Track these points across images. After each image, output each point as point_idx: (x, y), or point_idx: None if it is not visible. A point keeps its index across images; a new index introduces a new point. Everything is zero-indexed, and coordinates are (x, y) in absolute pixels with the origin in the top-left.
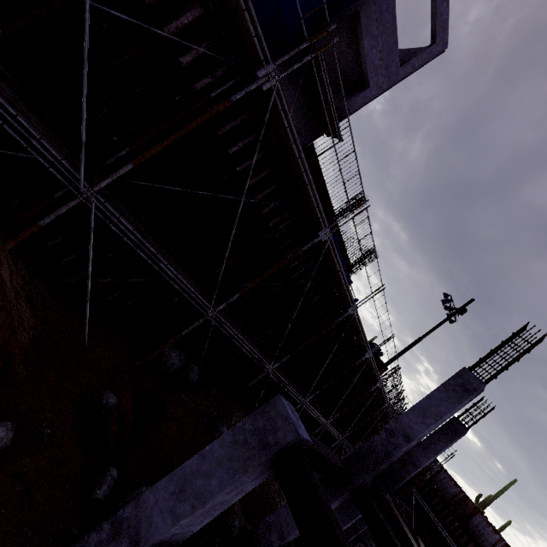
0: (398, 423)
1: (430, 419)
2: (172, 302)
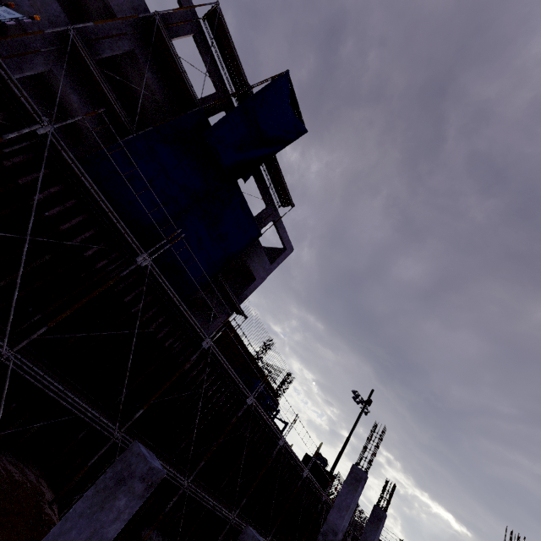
0: (327, 524)
1: (344, 511)
2: None
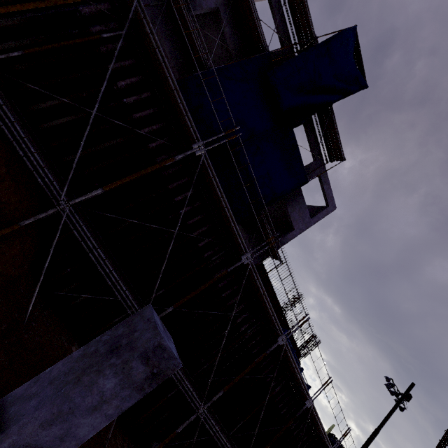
0: None
1: None
2: (167, 396)
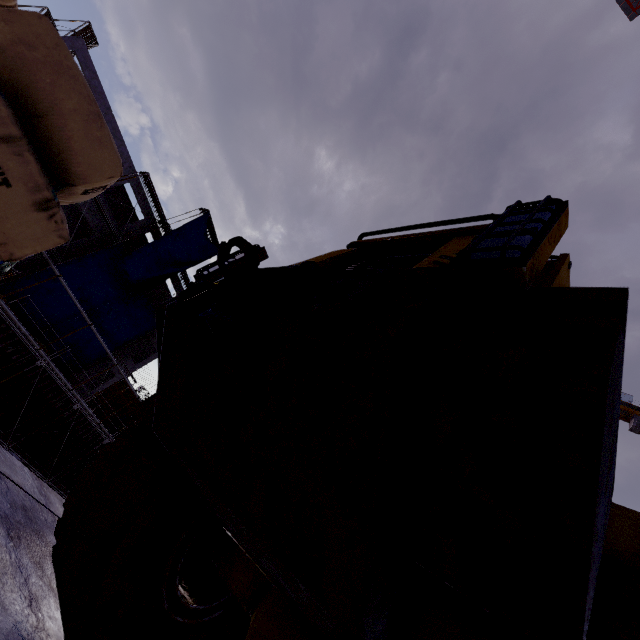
0: None
1: None
2: None
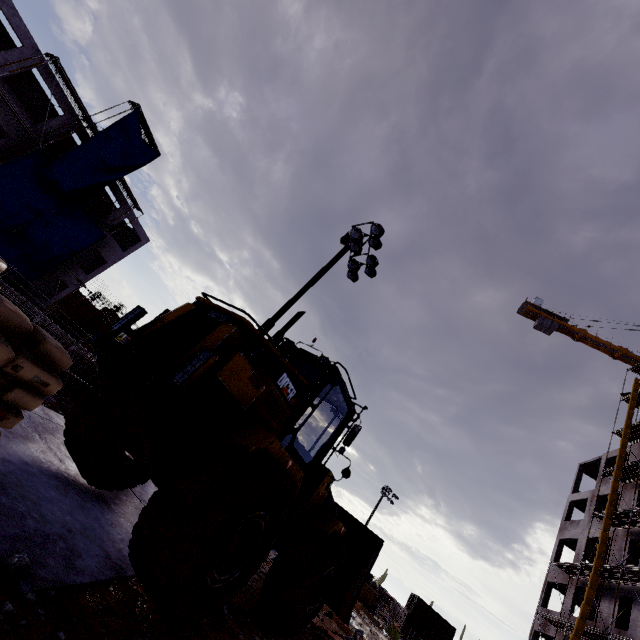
0: None
1: None
2: None
